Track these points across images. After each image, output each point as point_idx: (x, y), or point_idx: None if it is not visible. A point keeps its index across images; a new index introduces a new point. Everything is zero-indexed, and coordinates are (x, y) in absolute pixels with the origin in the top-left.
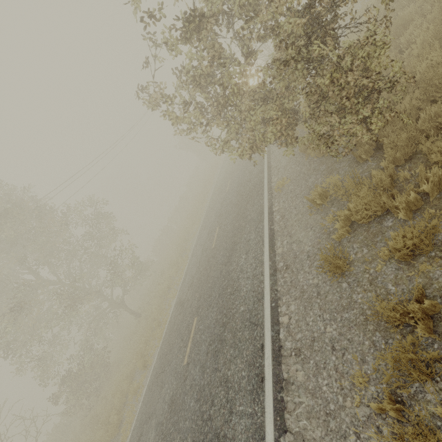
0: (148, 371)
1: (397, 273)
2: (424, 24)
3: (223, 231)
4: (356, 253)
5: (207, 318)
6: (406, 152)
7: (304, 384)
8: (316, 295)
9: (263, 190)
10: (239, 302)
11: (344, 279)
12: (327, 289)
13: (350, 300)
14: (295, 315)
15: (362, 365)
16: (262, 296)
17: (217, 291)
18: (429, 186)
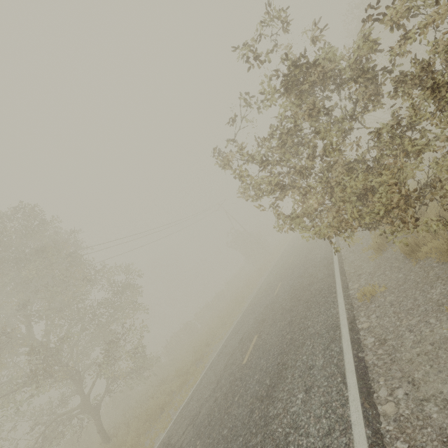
0: None
1: None
2: None
3: (264, 341)
4: None
5: None
6: None
7: None
8: None
9: (335, 296)
10: None
11: None
12: None
13: None
14: None
15: None
16: None
17: None
18: None
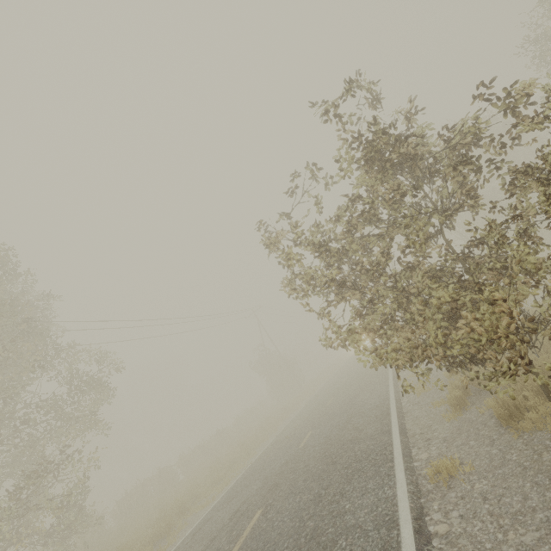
0: None
1: None
2: None
3: (270, 524)
4: None
5: None
6: None
7: None
8: None
9: (392, 466)
10: None
11: None
12: None
13: None
14: None
15: None
16: None
17: None
18: None
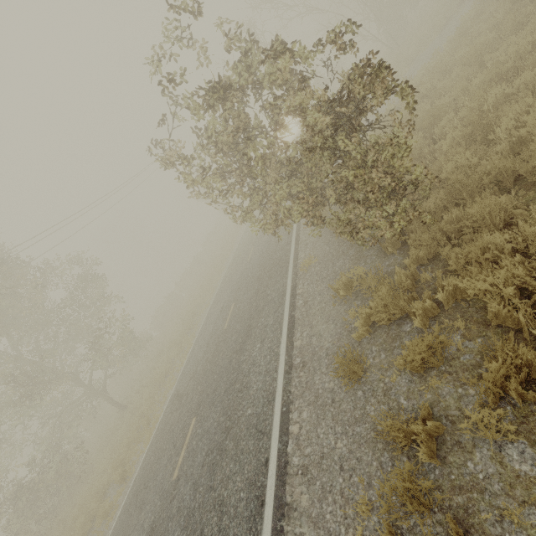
0: (126, 485)
1: (410, 386)
2: (455, 120)
3: (239, 309)
4: (374, 358)
5: (208, 419)
6: (429, 252)
7: (308, 510)
8: (331, 402)
9: (288, 266)
10: (247, 403)
11: (360, 386)
12: (342, 395)
13: (363, 412)
14: (307, 424)
15: (367, 490)
16: (273, 398)
17: (224, 386)
18: (444, 294)
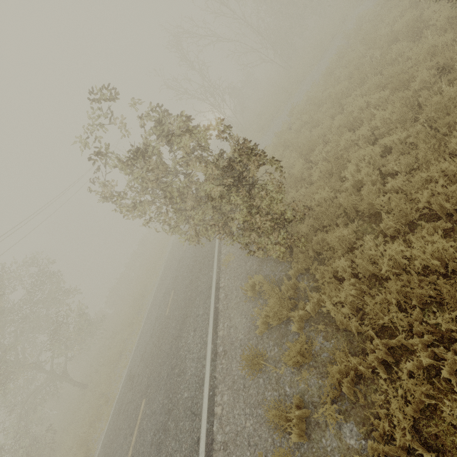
0: None
1: (292, 376)
2: (323, 152)
3: (177, 297)
4: (270, 351)
5: (155, 401)
6: (305, 265)
7: None
8: (242, 387)
9: (213, 261)
10: (184, 387)
11: (262, 375)
12: (250, 382)
13: (263, 397)
14: (227, 406)
15: None
16: (203, 383)
17: (166, 370)
18: (311, 305)
